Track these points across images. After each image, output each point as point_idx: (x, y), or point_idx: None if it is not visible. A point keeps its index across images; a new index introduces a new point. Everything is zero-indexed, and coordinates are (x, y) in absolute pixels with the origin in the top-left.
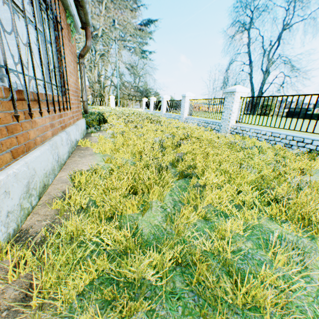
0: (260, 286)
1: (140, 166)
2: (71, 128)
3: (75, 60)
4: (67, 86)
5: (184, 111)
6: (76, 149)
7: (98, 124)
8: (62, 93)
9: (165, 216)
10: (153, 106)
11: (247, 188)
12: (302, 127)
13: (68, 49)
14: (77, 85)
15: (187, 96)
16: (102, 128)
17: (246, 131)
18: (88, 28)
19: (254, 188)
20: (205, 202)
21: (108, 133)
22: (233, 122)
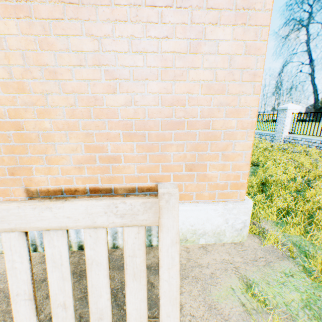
0: (289, 183)
1: None
2: None
3: None
4: None
5: None
6: None
7: None
8: None
9: (250, 176)
10: None
11: (290, 167)
12: None
13: None
14: None
15: None
16: None
17: (298, 141)
18: None
19: (295, 169)
20: (268, 172)
21: None
22: (286, 134)
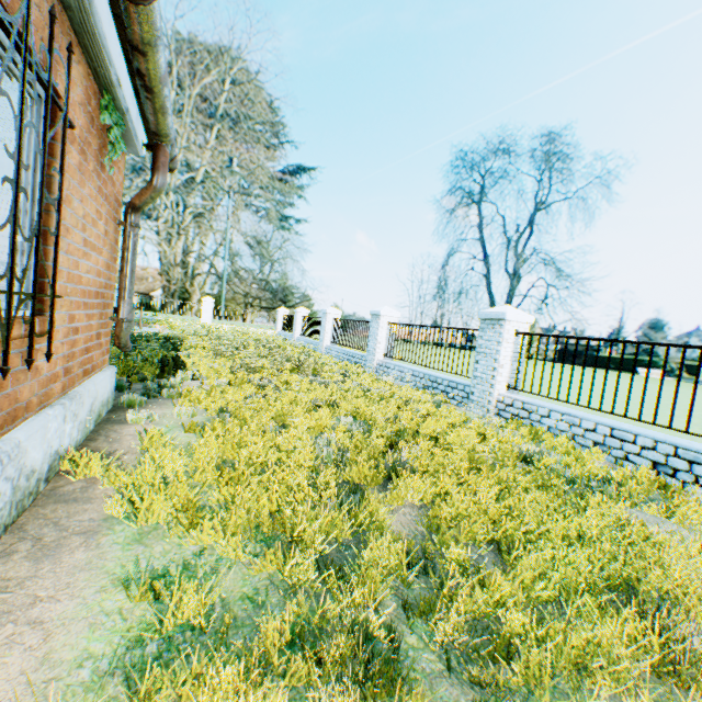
0: None
1: (285, 631)
2: (33, 425)
3: (115, 214)
4: (50, 286)
5: (377, 347)
6: (41, 494)
7: (159, 375)
8: (6, 313)
9: None
10: (301, 327)
11: None
12: (618, 393)
13: (93, 184)
14: (106, 278)
15: (384, 316)
16: (165, 391)
17: (541, 416)
18: (163, 146)
19: None
20: None
21: (181, 411)
22: (502, 388)
